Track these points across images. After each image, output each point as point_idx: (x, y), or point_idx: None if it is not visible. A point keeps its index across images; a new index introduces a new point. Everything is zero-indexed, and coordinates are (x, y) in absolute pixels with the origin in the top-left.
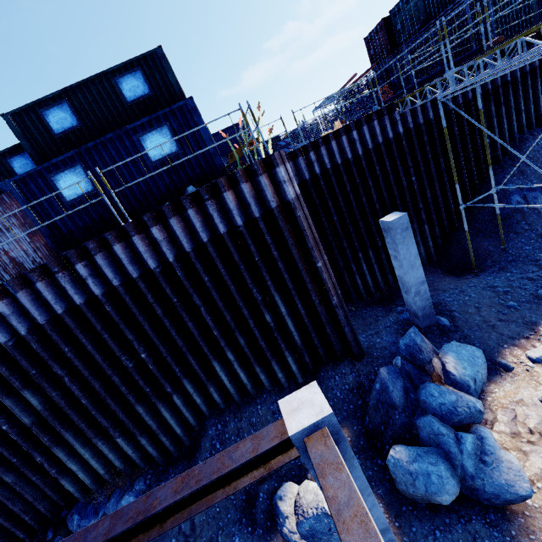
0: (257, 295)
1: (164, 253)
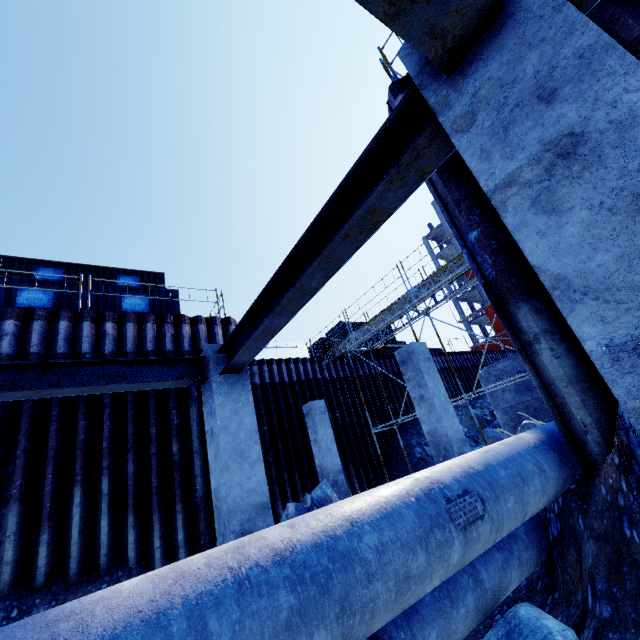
0: (175, 417)
1: (104, 345)
